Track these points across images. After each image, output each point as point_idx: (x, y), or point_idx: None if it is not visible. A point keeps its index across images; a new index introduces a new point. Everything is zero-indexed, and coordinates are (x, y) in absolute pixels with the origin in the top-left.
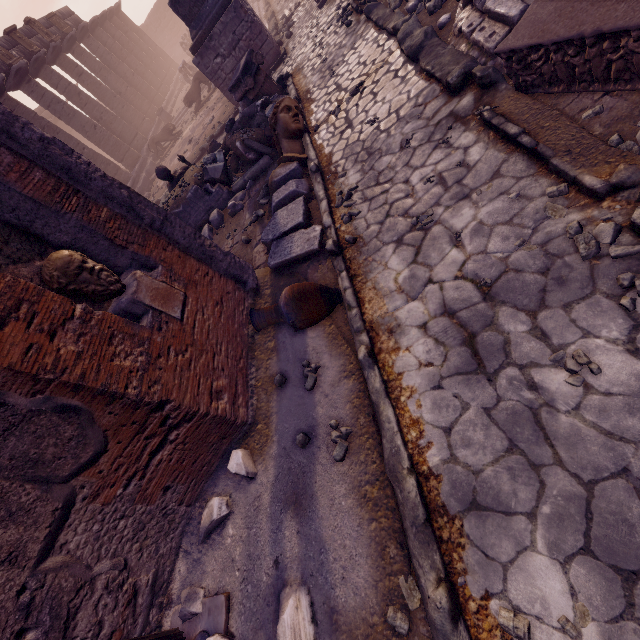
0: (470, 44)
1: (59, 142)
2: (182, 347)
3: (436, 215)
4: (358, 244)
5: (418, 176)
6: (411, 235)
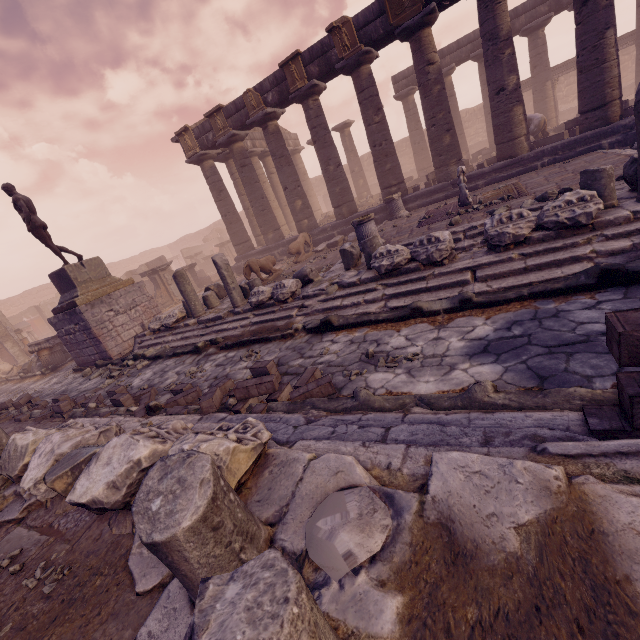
0: None
1: None
2: None
3: None
4: None
5: None
6: None
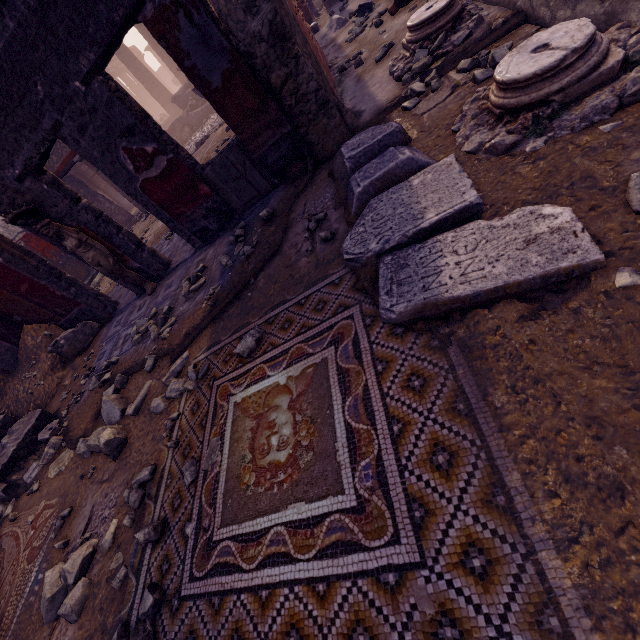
0: None
1: None
2: None
3: None
4: None
5: None
6: None
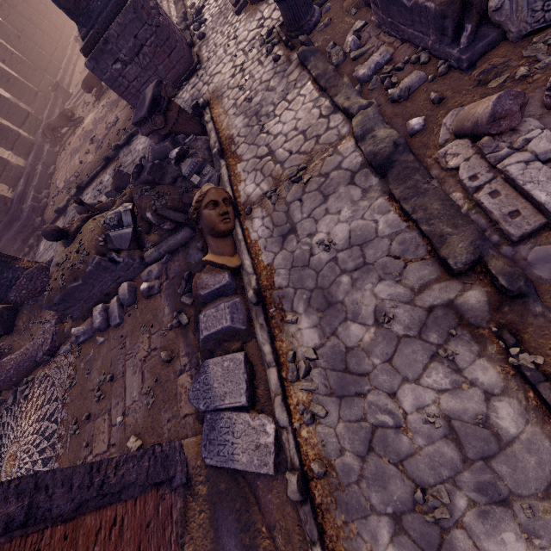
0: (472, 201)
1: None
2: None
3: (455, 506)
4: (330, 479)
5: (411, 398)
6: (416, 522)
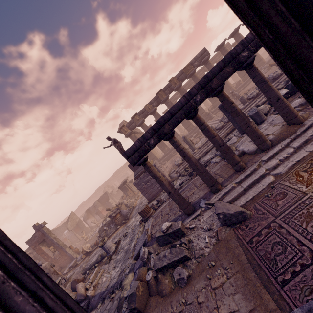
0: None
1: (52, 239)
2: (56, 261)
3: None
4: None
5: None
6: None
